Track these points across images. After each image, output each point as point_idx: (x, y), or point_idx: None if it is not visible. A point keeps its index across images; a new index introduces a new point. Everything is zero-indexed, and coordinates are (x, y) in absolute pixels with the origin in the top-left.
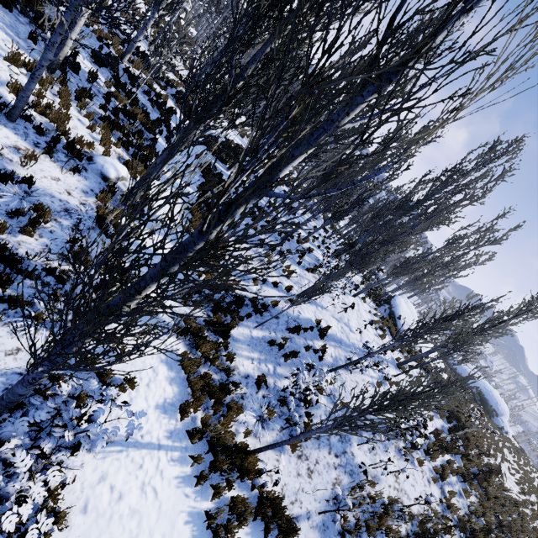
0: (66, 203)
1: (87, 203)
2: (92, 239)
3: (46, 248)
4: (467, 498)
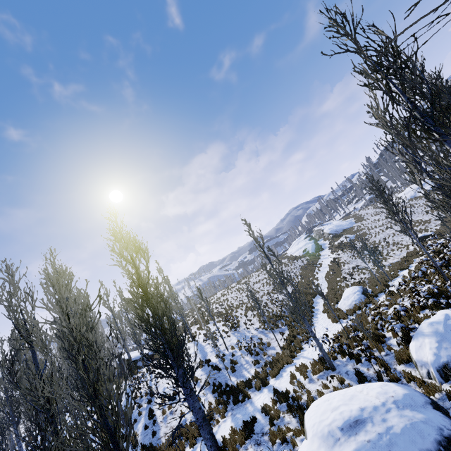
0: (255, 450)
1: (243, 450)
2: (262, 428)
3: (285, 425)
4: (238, 311)
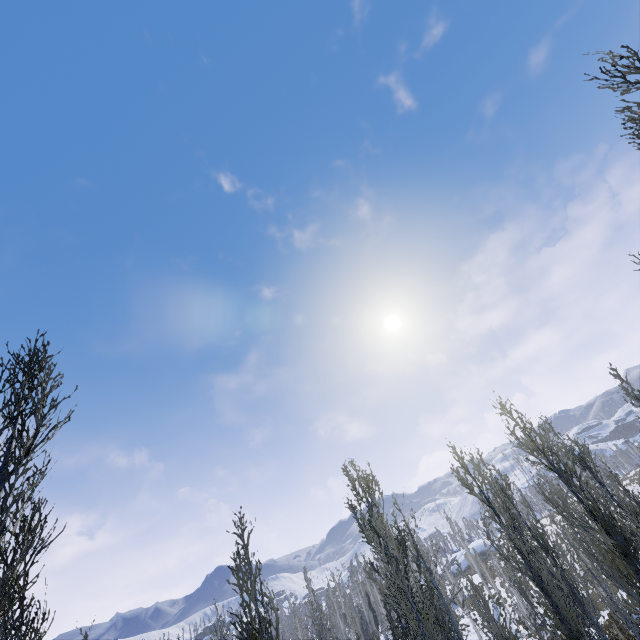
0: None
1: None
2: None
3: None
4: None
